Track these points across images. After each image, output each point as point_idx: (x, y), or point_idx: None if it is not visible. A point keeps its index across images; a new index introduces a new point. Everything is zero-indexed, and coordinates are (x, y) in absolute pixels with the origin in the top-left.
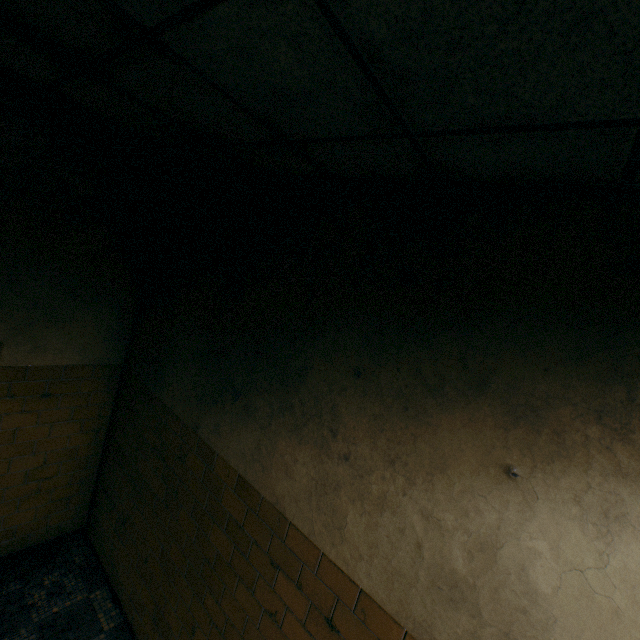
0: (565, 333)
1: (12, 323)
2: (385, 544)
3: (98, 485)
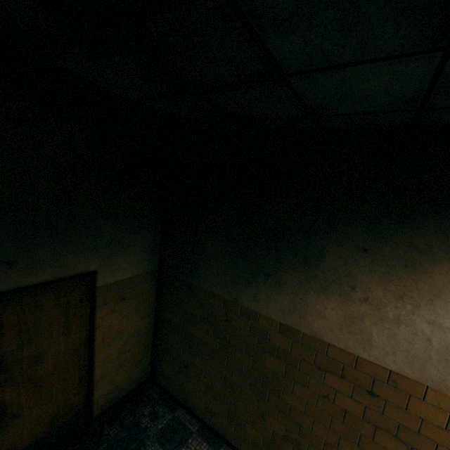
0: None
1: (100, 257)
2: (404, 343)
3: (155, 348)
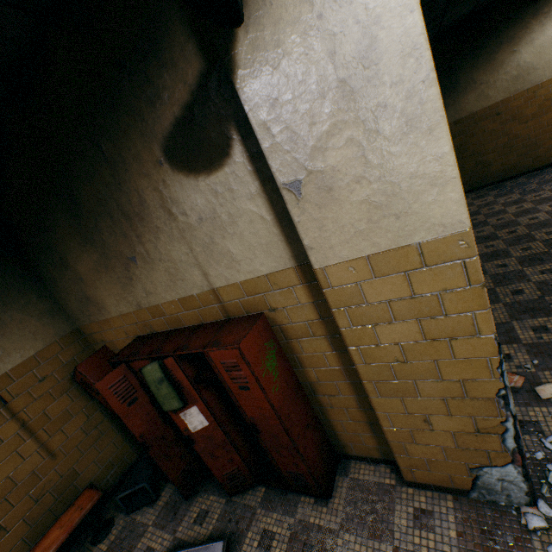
0: (510, 22)
1: None
2: (499, 88)
3: None
